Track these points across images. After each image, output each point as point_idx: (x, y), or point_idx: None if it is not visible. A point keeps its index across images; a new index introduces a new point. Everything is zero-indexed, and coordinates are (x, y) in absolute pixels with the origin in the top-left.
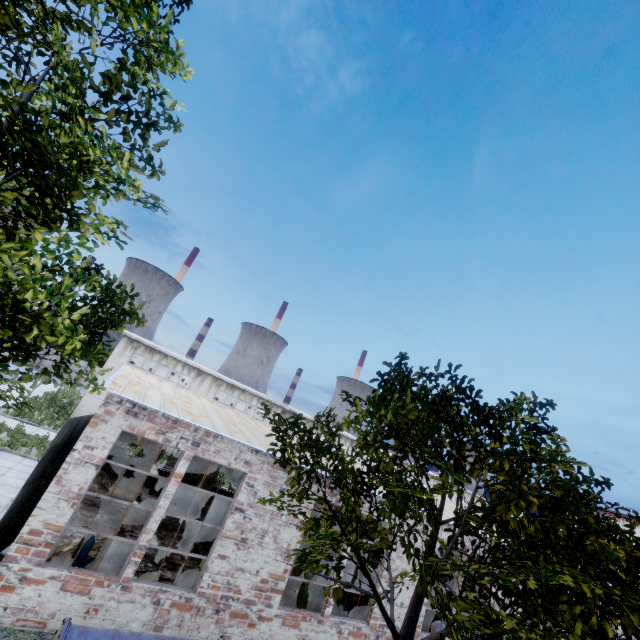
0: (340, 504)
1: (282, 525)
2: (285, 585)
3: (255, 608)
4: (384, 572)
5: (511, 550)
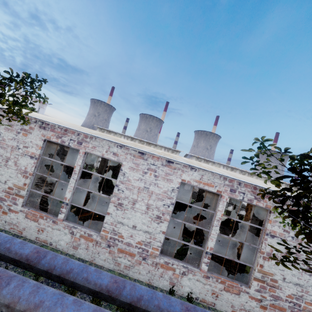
0: (65, 144)
1: (20, 155)
2: (25, 193)
3: (6, 203)
4: (112, 198)
5: None
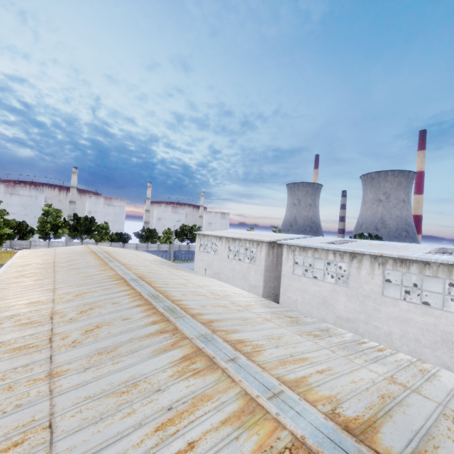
0: None
1: None
2: None
3: None
4: None
5: None
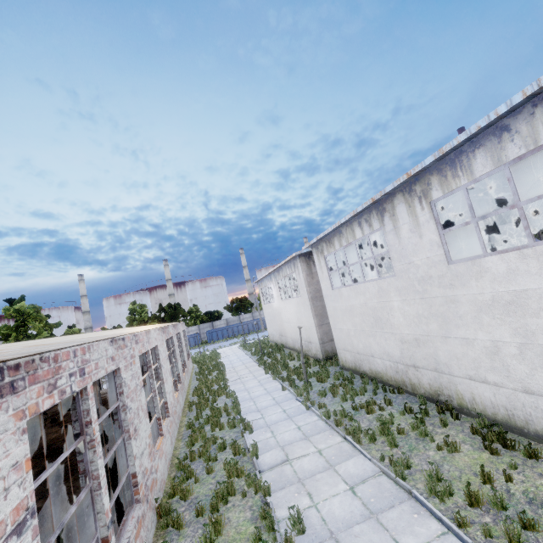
0: None
1: None
2: None
3: None
4: None
5: None
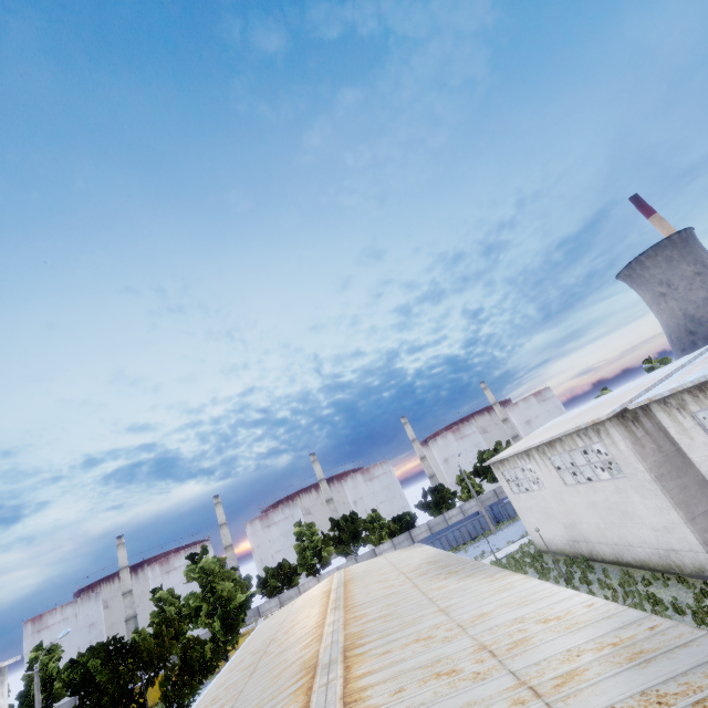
0: None
1: None
2: None
3: None
4: None
5: (117, 706)
